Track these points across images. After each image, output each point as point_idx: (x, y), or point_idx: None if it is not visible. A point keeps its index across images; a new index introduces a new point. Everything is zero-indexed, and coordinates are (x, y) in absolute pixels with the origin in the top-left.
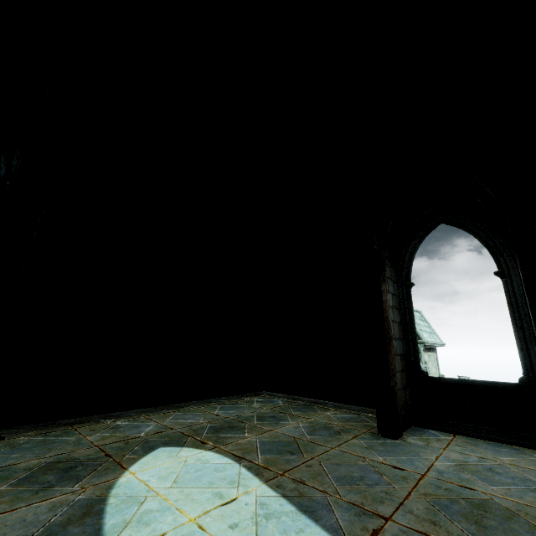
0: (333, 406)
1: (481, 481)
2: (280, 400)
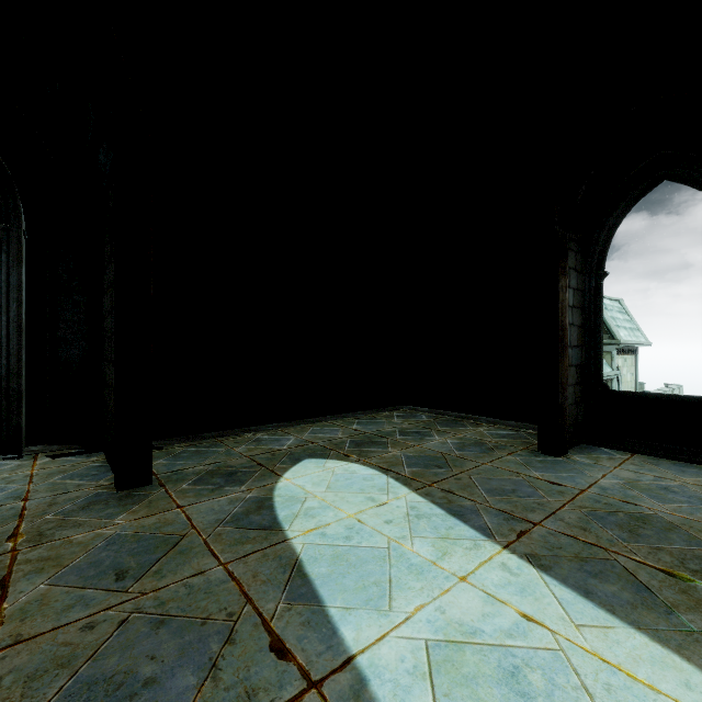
0: (487, 422)
1: (650, 498)
2: (424, 415)
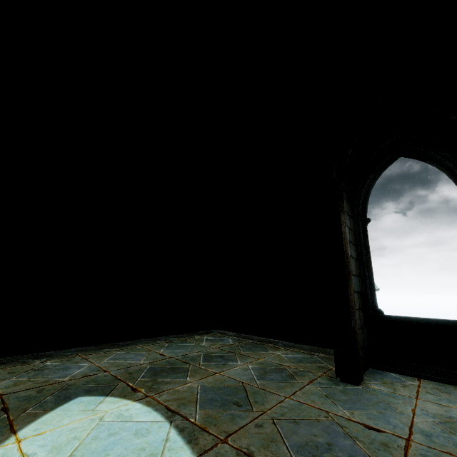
0: (284, 345)
1: None
2: (231, 339)
